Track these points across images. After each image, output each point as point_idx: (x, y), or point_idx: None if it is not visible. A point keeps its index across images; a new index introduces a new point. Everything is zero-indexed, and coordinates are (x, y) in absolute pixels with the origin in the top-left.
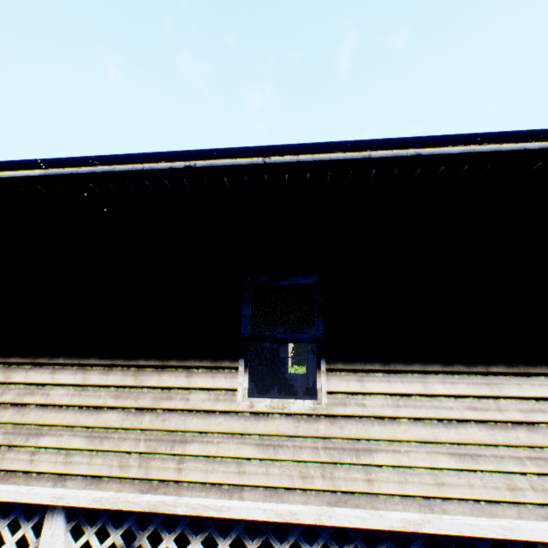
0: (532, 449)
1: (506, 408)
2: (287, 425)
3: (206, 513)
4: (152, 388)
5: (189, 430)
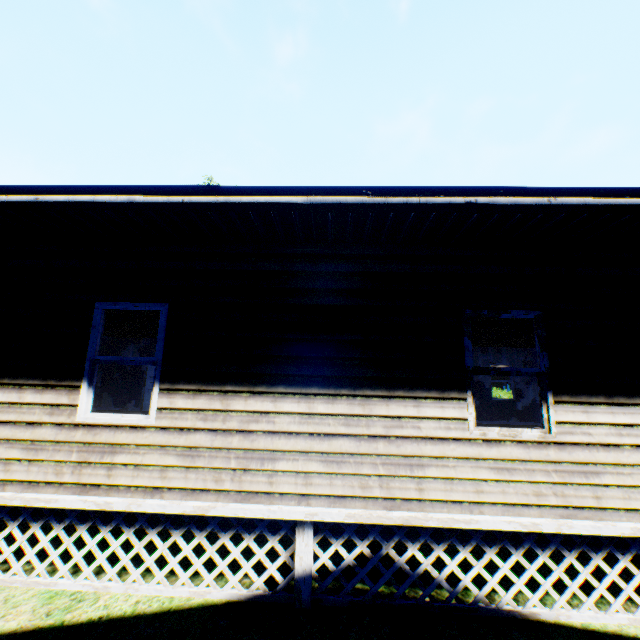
0: None
1: None
2: (518, 452)
3: (456, 525)
4: (381, 417)
5: (424, 455)
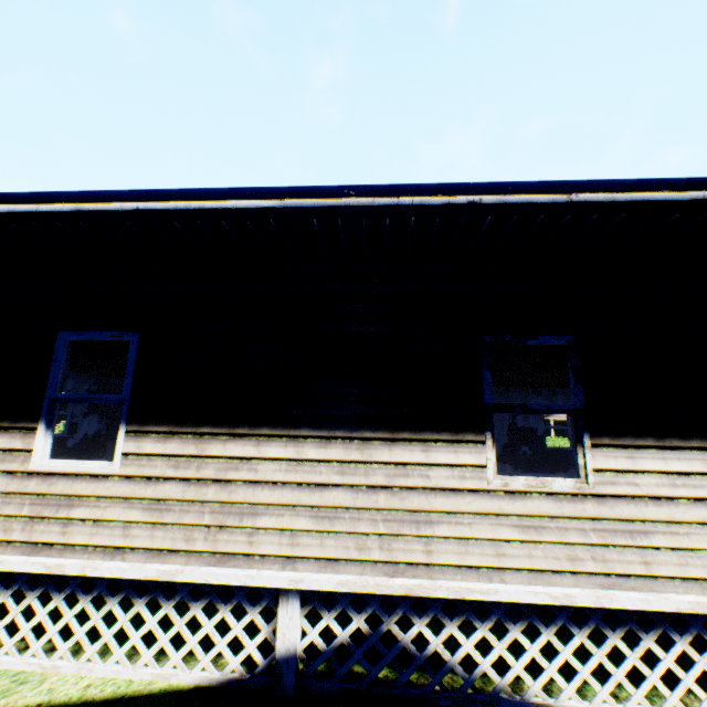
0: None
1: None
2: (548, 506)
3: (471, 596)
4: (383, 463)
5: (434, 510)
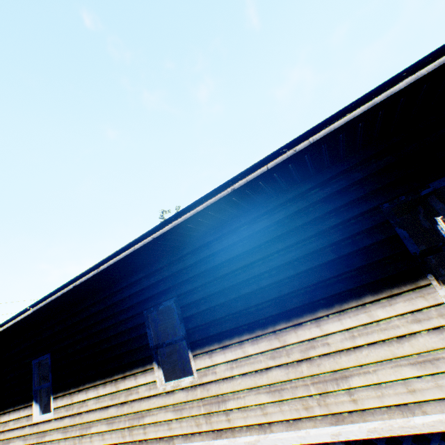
0: (312, 377)
1: (291, 351)
2: (183, 395)
3: None
4: (123, 390)
5: (143, 409)
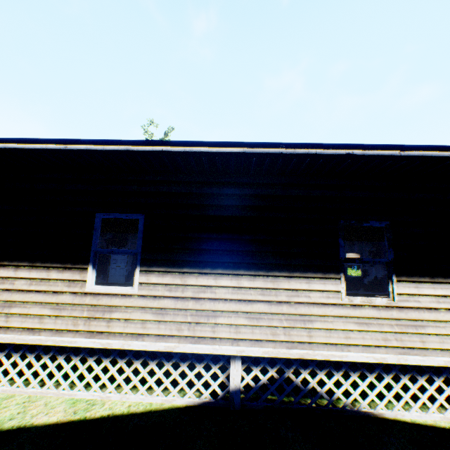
0: None
1: None
2: (373, 312)
3: (333, 358)
4: (285, 289)
5: (312, 314)
